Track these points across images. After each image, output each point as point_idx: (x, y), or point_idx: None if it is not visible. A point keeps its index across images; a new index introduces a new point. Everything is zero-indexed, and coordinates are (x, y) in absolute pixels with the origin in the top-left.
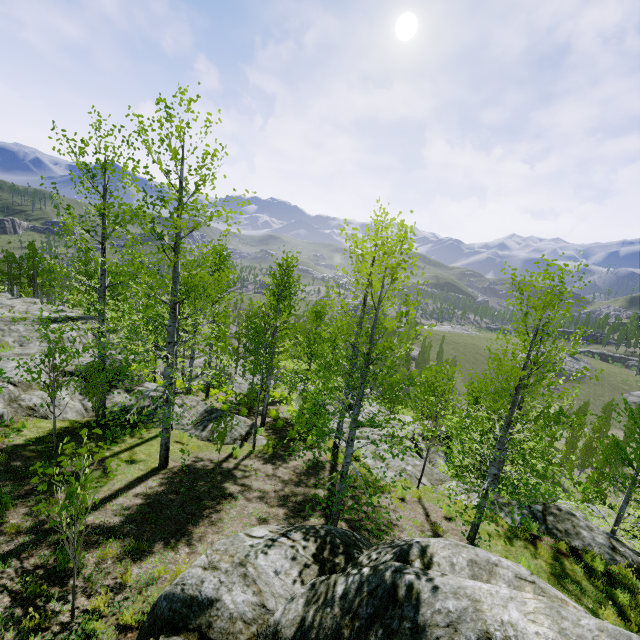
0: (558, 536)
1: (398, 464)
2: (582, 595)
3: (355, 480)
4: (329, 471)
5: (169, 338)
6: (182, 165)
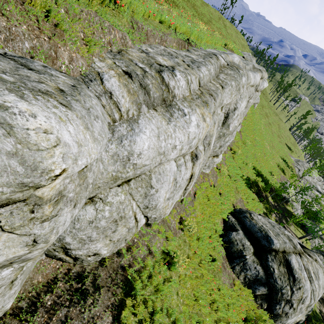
0: None
1: None
2: None
3: None
4: None
5: None
6: None
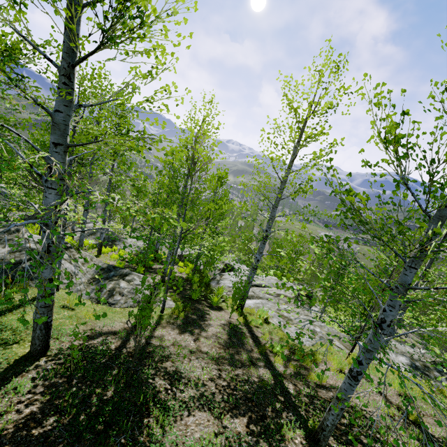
0: None
1: (306, 325)
2: None
3: None
4: (251, 338)
5: (55, 135)
6: None
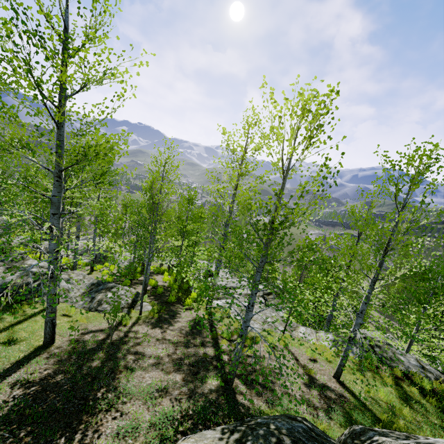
0: (387, 363)
1: (260, 317)
2: (427, 413)
3: (231, 334)
4: (209, 329)
5: (53, 209)
6: (67, 7)
